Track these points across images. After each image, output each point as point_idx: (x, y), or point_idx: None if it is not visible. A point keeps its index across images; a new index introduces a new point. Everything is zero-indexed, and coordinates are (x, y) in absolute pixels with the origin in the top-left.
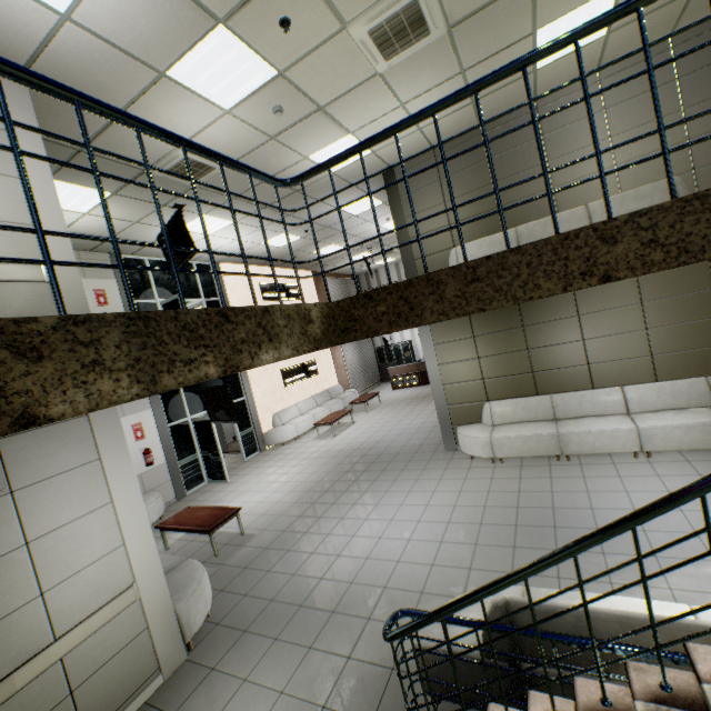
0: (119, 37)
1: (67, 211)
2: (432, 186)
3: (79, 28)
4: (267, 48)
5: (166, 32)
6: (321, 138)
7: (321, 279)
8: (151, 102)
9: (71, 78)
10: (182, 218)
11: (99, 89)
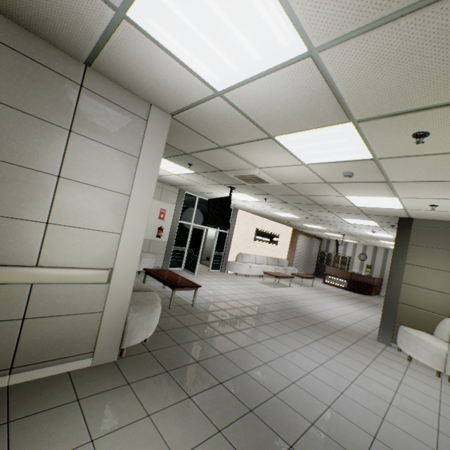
0: (253, 111)
1: (165, 170)
2: (449, 252)
3: (225, 101)
4: (380, 143)
5: (294, 117)
6: (368, 192)
7: (296, 234)
8: (250, 146)
9: (202, 124)
10: (230, 202)
11: (217, 133)
